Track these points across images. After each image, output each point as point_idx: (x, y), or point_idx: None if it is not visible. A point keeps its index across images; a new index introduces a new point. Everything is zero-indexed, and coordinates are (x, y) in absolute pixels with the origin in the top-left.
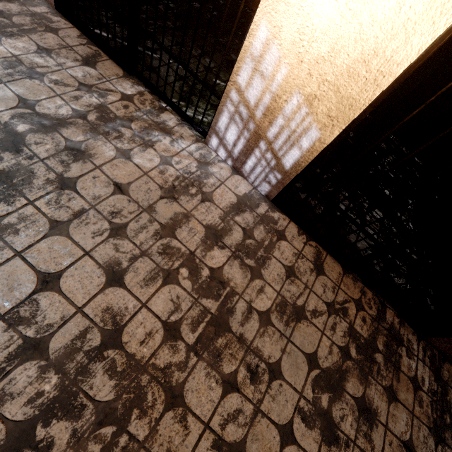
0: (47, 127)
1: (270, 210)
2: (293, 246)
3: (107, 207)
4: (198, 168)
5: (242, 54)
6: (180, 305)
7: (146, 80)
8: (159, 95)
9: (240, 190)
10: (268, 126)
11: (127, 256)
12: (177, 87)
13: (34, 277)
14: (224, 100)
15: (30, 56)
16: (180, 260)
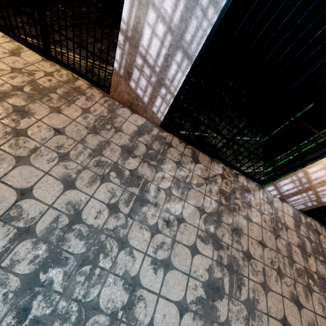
0: (217, 221)
1: (305, 218)
2: (324, 236)
3: (267, 260)
4: (271, 208)
5: (317, 162)
6: (322, 303)
7: (221, 158)
8: (231, 166)
9: (290, 212)
10: (319, 186)
11: (292, 287)
12: (230, 154)
13: (280, 325)
14: (291, 175)
15: (178, 173)
16: (305, 275)
